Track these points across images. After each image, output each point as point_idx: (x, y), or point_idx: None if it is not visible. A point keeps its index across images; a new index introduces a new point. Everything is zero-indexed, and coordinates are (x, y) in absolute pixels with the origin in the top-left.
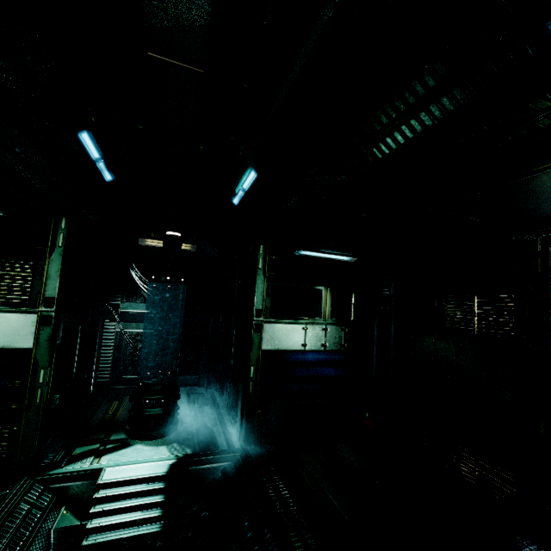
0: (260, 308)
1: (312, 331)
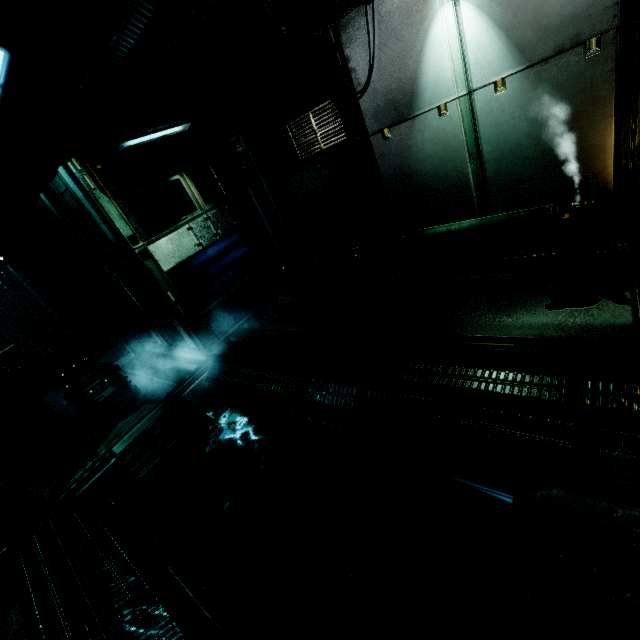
0: (131, 234)
1: (197, 227)
